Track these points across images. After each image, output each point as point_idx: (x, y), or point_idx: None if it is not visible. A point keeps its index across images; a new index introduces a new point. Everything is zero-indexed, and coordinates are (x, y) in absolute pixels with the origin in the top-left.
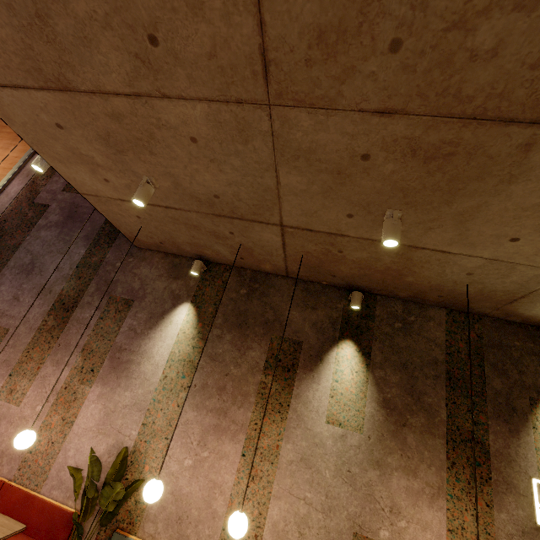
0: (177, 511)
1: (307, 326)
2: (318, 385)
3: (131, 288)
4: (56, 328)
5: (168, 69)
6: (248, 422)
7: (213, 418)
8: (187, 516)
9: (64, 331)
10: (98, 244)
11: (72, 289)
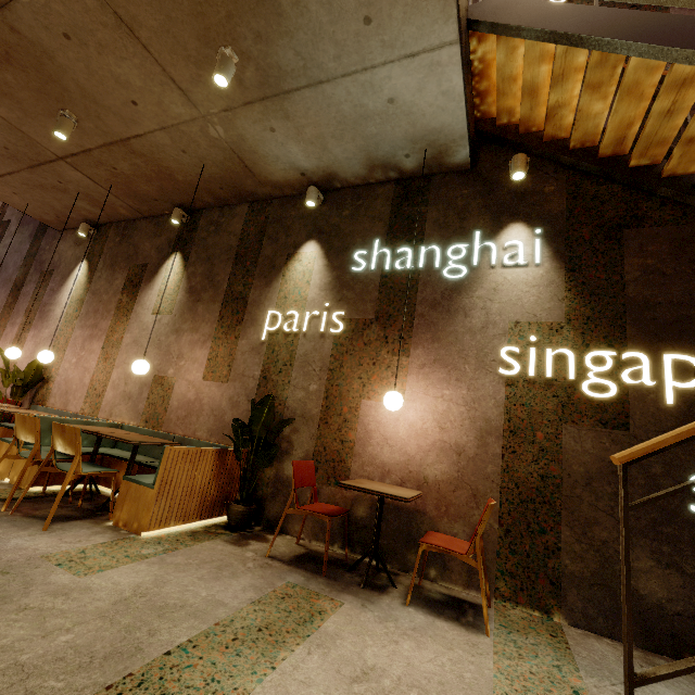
0: (66, 389)
1: (153, 251)
2: (152, 290)
3: (53, 262)
4: (13, 303)
5: None
6: (108, 327)
7: (90, 331)
8: (71, 390)
9: (17, 303)
10: (37, 237)
11: (21, 275)
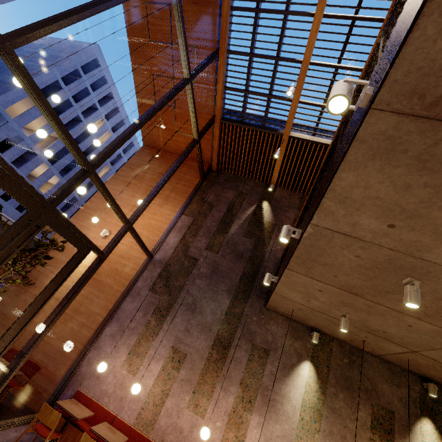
0: None
1: (396, 399)
2: None
3: (266, 340)
4: (219, 361)
5: (437, 320)
6: None
7: None
8: None
9: (225, 364)
10: (237, 298)
11: (225, 331)
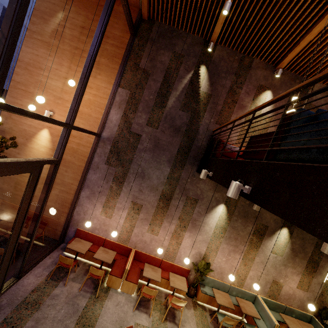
0: (221, 271)
1: (271, 220)
2: (271, 241)
3: (196, 194)
4: (165, 208)
5: None
6: (245, 250)
7: (233, 248)
8: (224, 272)
9: (169, 209)
10: (176, 166)
11: (167, 190)
